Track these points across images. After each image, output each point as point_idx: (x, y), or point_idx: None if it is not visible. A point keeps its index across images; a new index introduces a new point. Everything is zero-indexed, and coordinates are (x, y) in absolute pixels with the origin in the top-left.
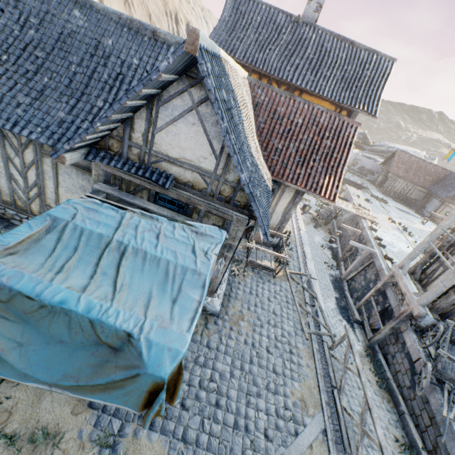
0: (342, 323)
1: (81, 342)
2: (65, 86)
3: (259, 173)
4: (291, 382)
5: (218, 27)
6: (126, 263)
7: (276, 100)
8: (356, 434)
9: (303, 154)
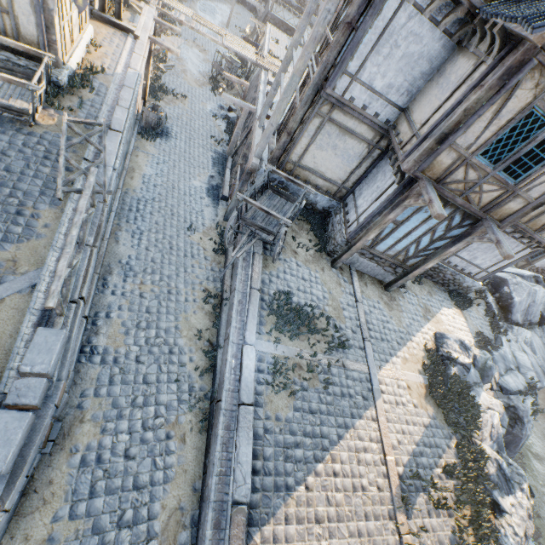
0: (203, 200)
1: None
2: None
3: None
4: (1, 244)
5: None
6: None
7: None
8: (154, 293)
9: None
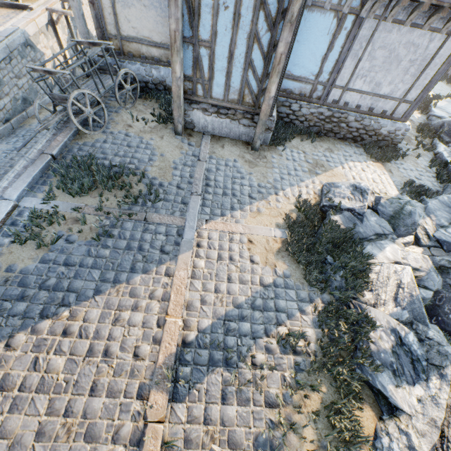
0: None
1: None
2: None
3: None
4: None
5: None
6: None
7: None
8: None
9: None
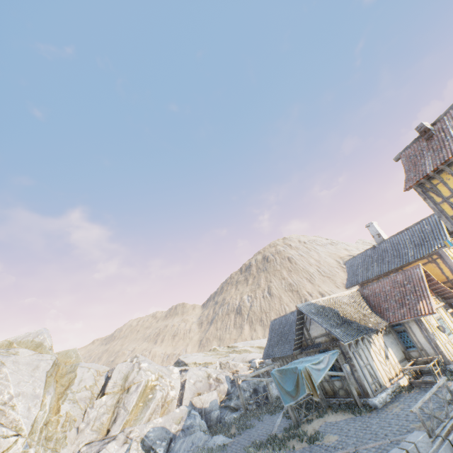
0: None
1: (292, 376)
2: (293, 336)
3: (352, 324)
4: (415, 422)
5: (347, 278)
6: (302, 363)
7: (373, 288)
8: None
9: (400, 301)
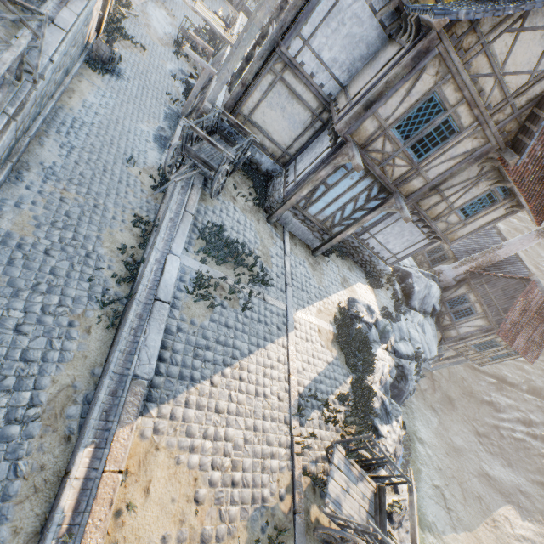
0: (148, 143)
1: None
2: None
3: None
4: None
5: None
6: None
7: None
8: (77, 202)
9: None
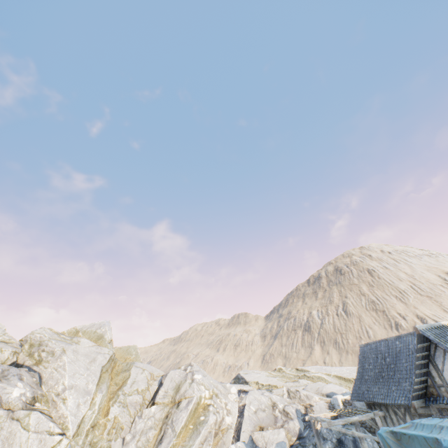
0: None
1: None
2: (404, 374)
3: None
4: None
5: None
6: (443, 431)
7: None
8: None
9: None
